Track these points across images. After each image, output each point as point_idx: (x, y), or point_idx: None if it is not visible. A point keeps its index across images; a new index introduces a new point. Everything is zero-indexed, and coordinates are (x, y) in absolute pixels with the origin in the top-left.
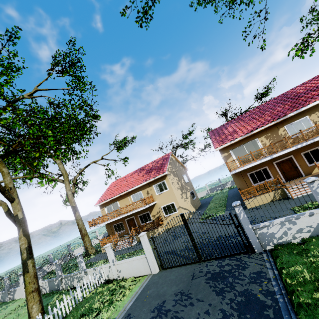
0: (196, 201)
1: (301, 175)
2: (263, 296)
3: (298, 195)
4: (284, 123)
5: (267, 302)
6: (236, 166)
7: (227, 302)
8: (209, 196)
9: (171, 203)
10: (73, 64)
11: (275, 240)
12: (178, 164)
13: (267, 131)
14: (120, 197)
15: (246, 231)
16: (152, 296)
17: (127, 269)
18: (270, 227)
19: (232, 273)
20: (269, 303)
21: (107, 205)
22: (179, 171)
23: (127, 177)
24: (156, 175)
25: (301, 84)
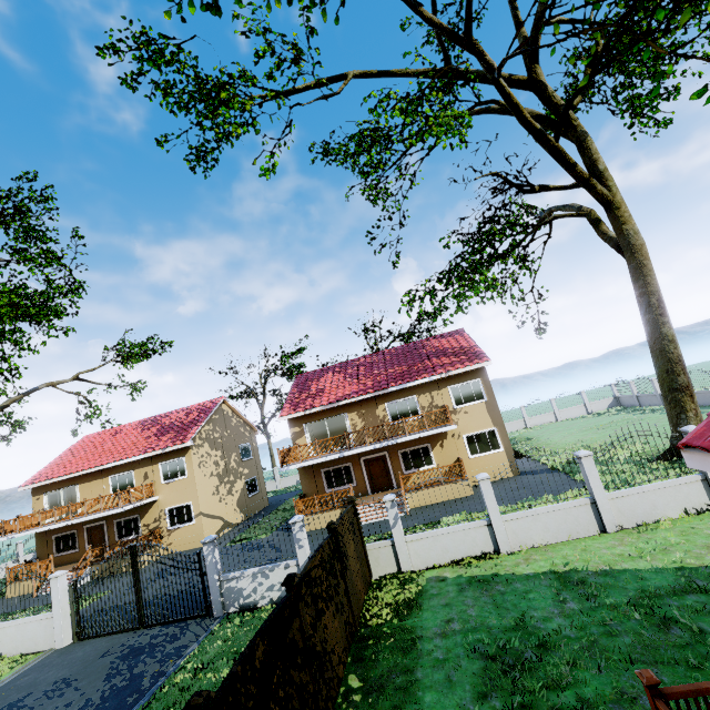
0: (257, 499)
1: (393, 486)
2: (150, 679)
3: (363, 522)
4: (386, 398)
5: (145, 686)
6: (308, 453)
7: (104, 689)
8: (299, 487)
9: (186, 504)
10: (22, 212)
11: (242, 600)
12: (237, 421)
13: (362, 406)
14: (85, 476)
15: (210, 583)
16: (20, 686)
17: (14, 639)
18: (240, 580)
19: (154, 648)
20: (146, 687)
21: (51, 490)
22: (232, 437)
23: (120, 433)
24: (168, 445)
25: (439, 336)
